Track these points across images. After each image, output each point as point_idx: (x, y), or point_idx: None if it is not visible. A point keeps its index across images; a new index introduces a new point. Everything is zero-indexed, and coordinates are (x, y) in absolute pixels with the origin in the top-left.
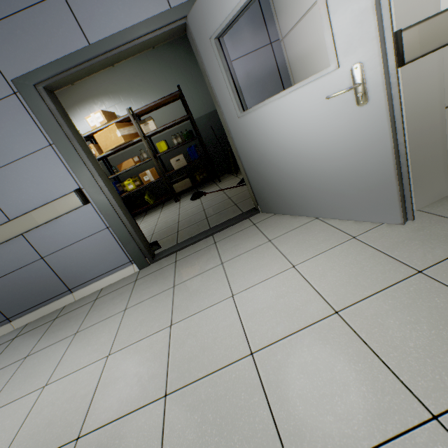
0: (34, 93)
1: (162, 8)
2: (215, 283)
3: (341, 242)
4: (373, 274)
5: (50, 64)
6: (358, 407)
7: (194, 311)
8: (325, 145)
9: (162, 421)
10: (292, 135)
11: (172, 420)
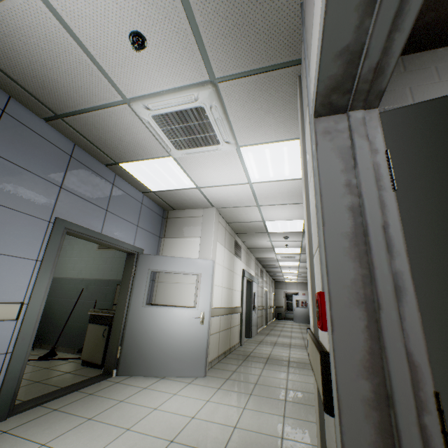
0: (62, 230)
1: (132, 243)
2: (134, 408)
3: (186, 384)
4: (208, 391)
5: (82, 227)
6: (232, 412)
7: (137, 419)
8: (184, 335)
9: (182, 444)
10: (171, 326)
11: (187, 441)
